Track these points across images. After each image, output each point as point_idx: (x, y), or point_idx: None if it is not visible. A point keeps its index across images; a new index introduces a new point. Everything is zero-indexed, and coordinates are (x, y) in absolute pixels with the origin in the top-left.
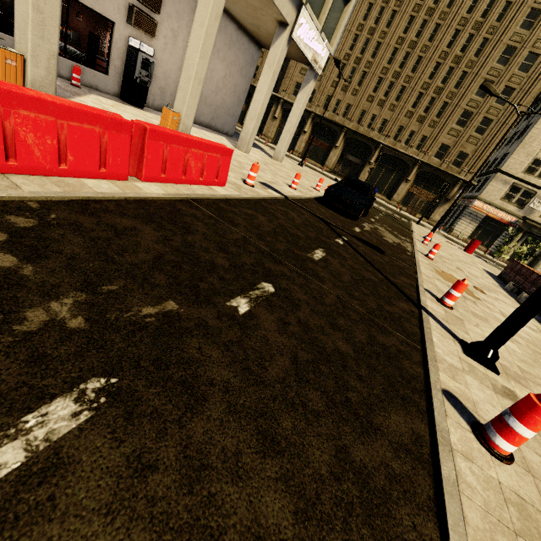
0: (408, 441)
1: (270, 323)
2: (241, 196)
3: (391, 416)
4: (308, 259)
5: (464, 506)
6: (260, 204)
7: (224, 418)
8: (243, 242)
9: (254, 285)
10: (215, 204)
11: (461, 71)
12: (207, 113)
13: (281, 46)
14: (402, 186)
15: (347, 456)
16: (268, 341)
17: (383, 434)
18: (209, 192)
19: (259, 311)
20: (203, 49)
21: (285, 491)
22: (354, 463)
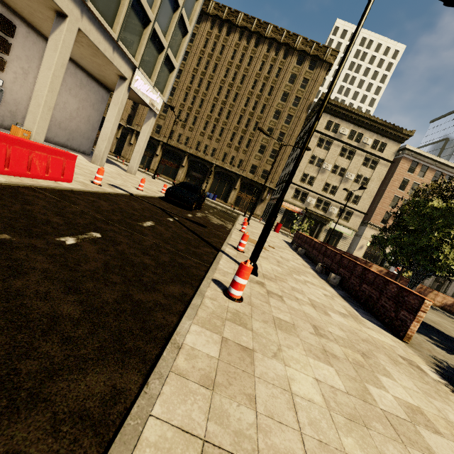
0: (177, 295)
1: (92, 249)
2: (86, 189)
3: (170, 286)
4: (137, 225)
5: (199, 311)
6: (105, 195)
7: (40, 280)
8: (80, 213)
9: (83, 233)
10: (59, 192)
11: (255, 121)
12: (62, 135)
13: (123, 91)
14: (233, 192)
15: (130, 297)
16: (87, 256)
17: (160, 292)
18: (54, 184)
19: (84, 244)
20: (51, 85)
21: (79, 305)
22: (134, 299)
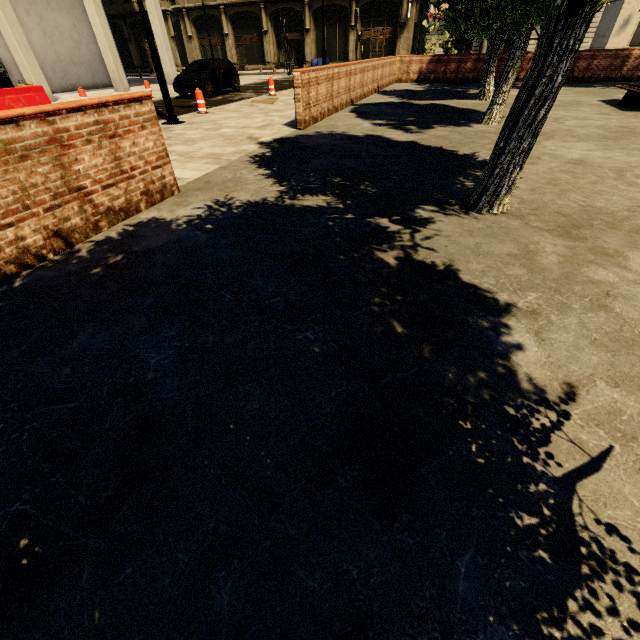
0: None
1: None
2: None
3: None
4: None
5: None
6: None
7: None
8: None
9: None
10: None
11: None
12: (84, 74)
13: None
14: (352, 38)
15: None
16: None
17: None
18: None
19: None
20: (7, 19)
21: None
22: None
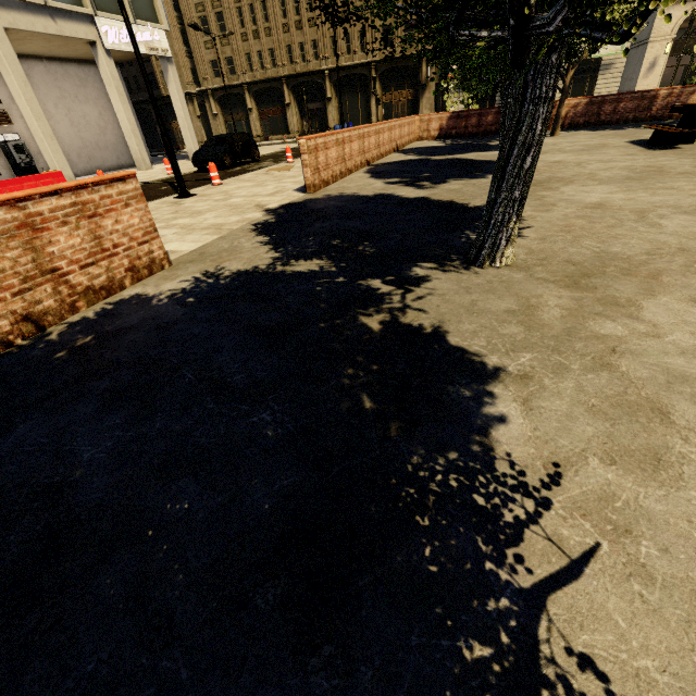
0: None
1: None
2: None
3: None
4: None
5: None
6: None
7: None
8: None
9: None
10: None
11: None
12: (109, 156)
13: (104, 62)
14: (373, 102)
15: None
16: None
17: None
18: None
19: None
20: (34, 113)
21: None
22: None
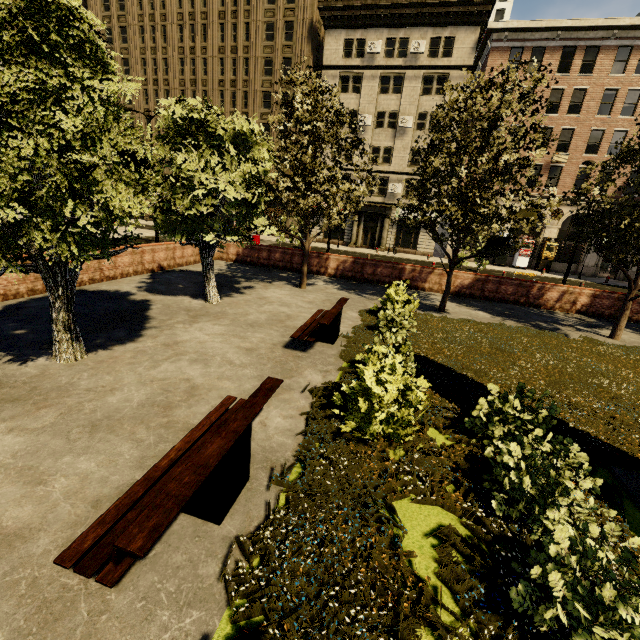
0: None
1: None
2: None
3: None
4: None
5: None
6: None
7: None
8: None
9: None
10: None
11: (242, 92)
12: None
13: None
14: None
15: None
16: None
17: None
18: None
19: None
20: None
21: None
22: None
